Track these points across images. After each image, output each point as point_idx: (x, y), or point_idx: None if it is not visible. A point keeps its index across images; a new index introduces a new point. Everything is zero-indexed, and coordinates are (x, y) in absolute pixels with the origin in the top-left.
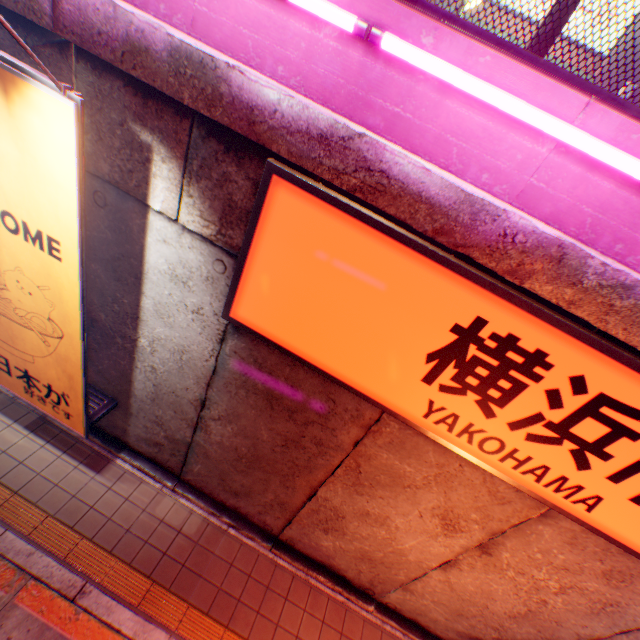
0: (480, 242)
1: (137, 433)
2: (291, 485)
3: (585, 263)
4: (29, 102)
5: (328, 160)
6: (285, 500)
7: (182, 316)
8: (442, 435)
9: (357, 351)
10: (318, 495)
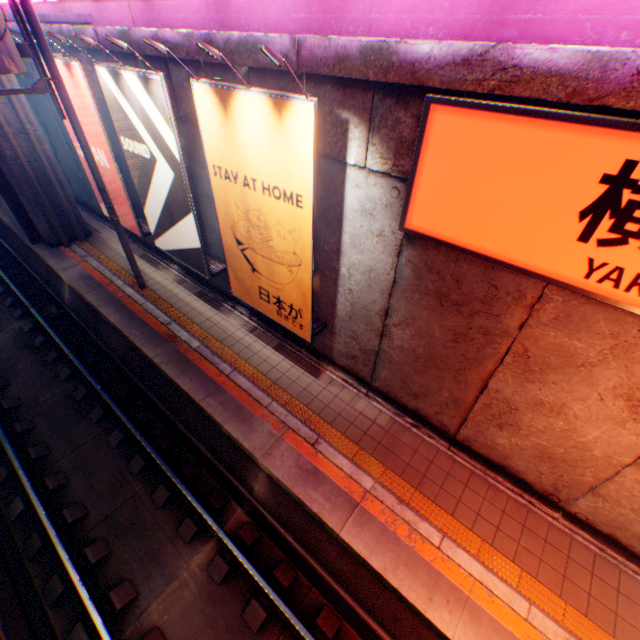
0: (613, 89)
1: (339, 350)
2: (462, 380)
3: None
4: (290, 114)
5: (470, 76)
6: (458, 397)
7: (369, 242)
8: (607, 294)
9: (510, 229)
10: (488, 388)
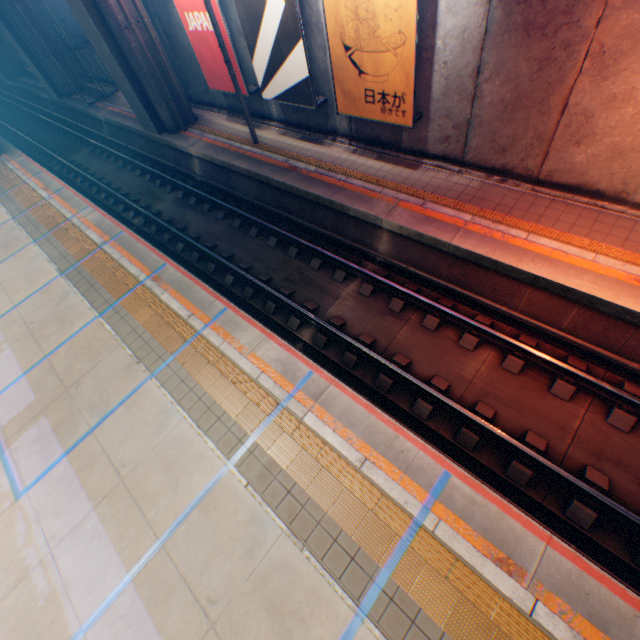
0: None
1: (433, 138)
2: (545, 111)
3: None
4: None
5: None
6: (541, 133)
7: (462, 0)
8: None
9: None
10: (568, 107)
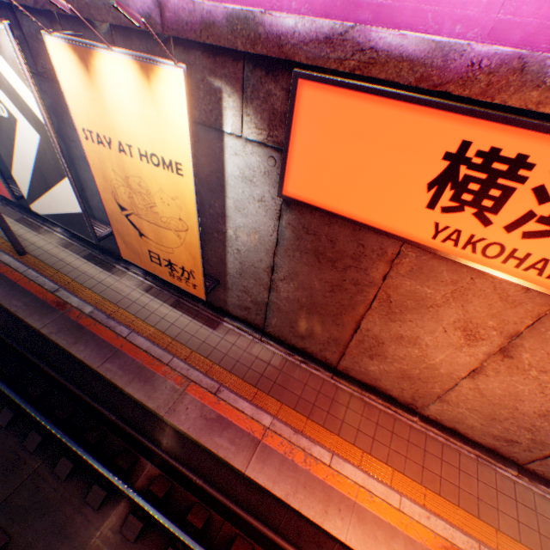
0: (453, 78)
1: (233, 302)
2: (340, 323)
3: (544, 65)
4: (160, 79)
5: (333, 54)
6: (337, 337)
7: (252, 206)
8: (449, 251)
9: (373, 197)
10: (361, 328)
